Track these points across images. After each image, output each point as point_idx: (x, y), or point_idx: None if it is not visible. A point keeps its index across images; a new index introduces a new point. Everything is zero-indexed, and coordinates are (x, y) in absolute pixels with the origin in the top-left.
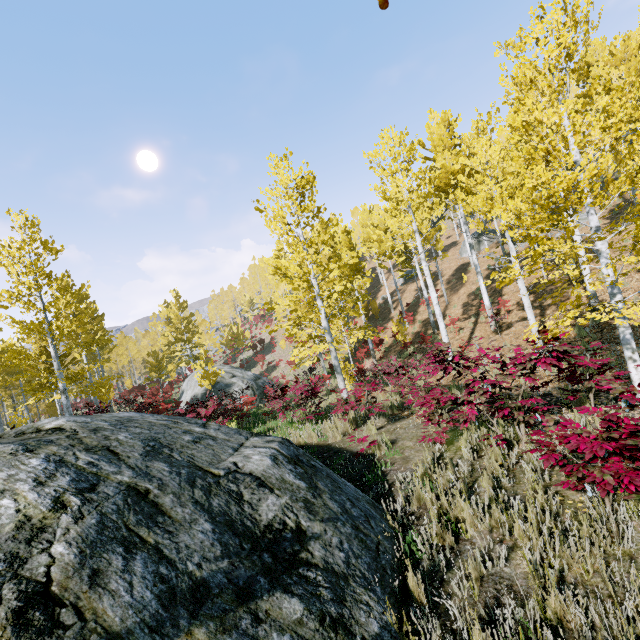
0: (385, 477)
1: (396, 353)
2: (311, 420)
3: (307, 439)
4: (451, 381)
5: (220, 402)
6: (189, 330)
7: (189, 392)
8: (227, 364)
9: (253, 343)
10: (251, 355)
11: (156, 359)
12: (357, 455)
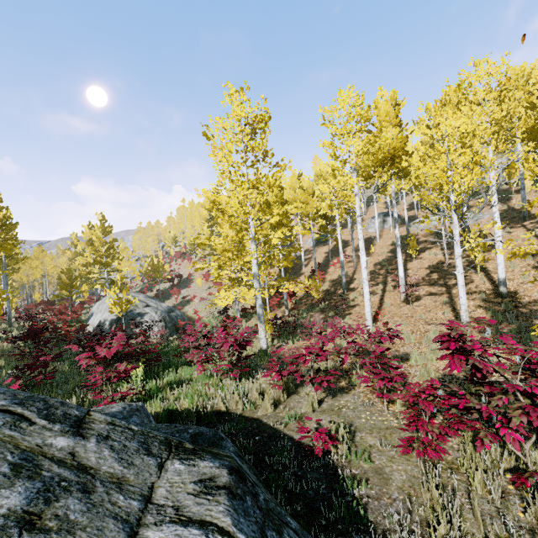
0: (365, 514)
1: (307, 306)
2: (233, 377)
3: (229, 405)
4: (468, 378)
5: (127, 342)
6: (110, 254)
7: (98, 315)
8: (143, 292)
9: (171, 276)
10: (167, 287)
11: (69, 277)
12: (308, 455)
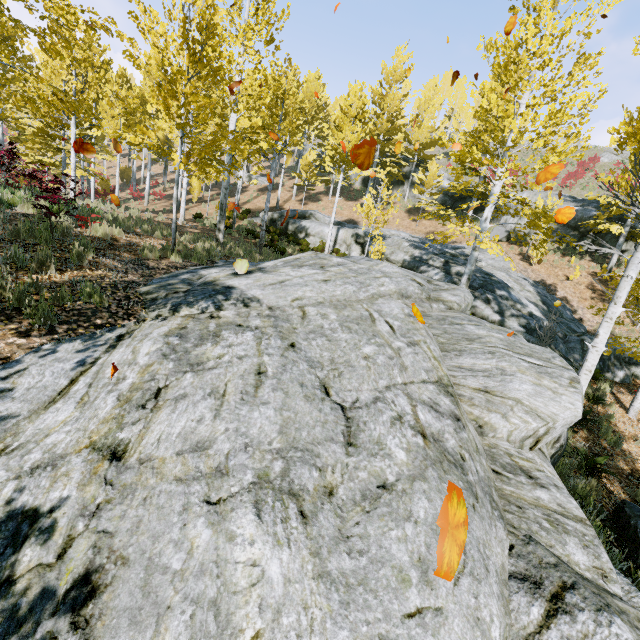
0: None
1: None
2: None
3: None
4: None
5: None
6: None
7: None
8: None
9: None
10: None
11: None
12: None
